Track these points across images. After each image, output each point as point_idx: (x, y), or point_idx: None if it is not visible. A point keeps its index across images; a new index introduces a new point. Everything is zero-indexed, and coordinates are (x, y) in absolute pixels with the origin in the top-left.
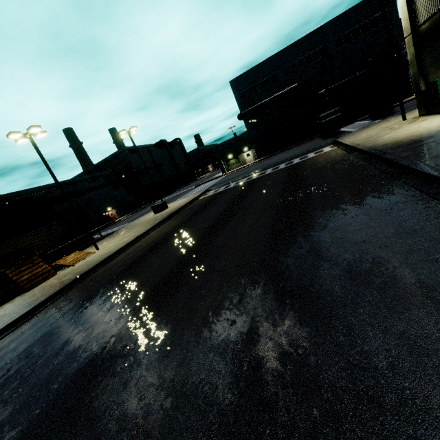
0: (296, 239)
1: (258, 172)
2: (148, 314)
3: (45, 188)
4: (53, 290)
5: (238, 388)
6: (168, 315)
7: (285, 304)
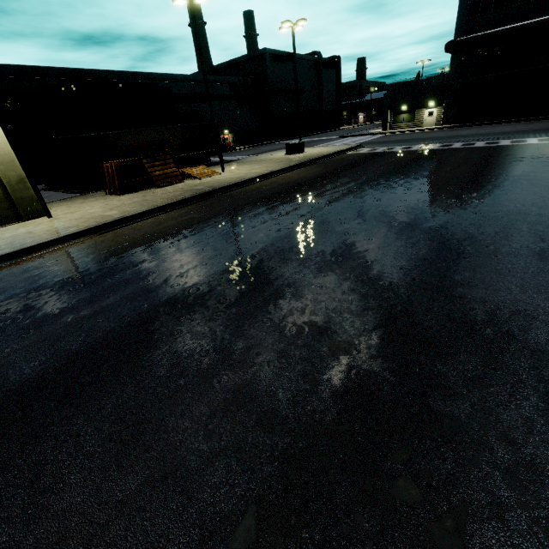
0: (484, 220)
1: (439, 143)
2: (310, 234)
3: (166, 78)
4: (191, 194)
5: (411, 289)
6: (332, 240)
7: (461, 259)
